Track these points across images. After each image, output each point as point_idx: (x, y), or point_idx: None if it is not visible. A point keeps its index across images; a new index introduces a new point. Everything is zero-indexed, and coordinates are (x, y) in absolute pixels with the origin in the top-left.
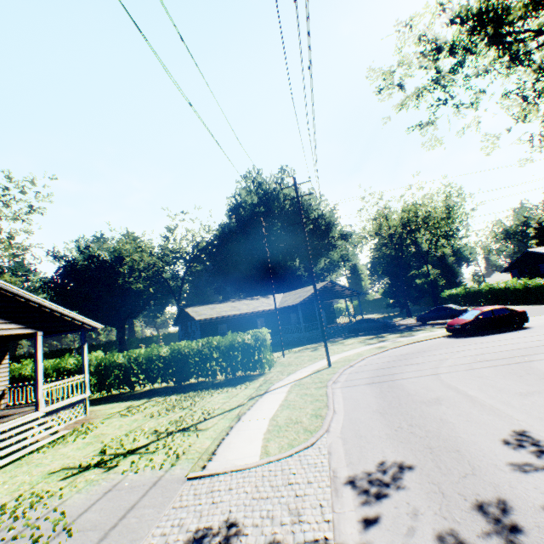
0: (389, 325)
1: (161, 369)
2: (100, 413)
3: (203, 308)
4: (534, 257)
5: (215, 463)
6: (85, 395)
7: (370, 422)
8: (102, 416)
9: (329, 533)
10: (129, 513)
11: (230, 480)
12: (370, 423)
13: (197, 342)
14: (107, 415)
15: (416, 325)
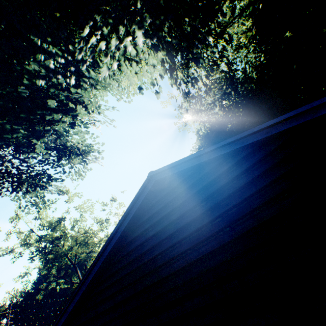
0: None
1: None
2: None
3: None
4: None
5: None
6: None
7: None
8: None
9: None
10: None
11: None
12: None
13: None
14: None
15: None
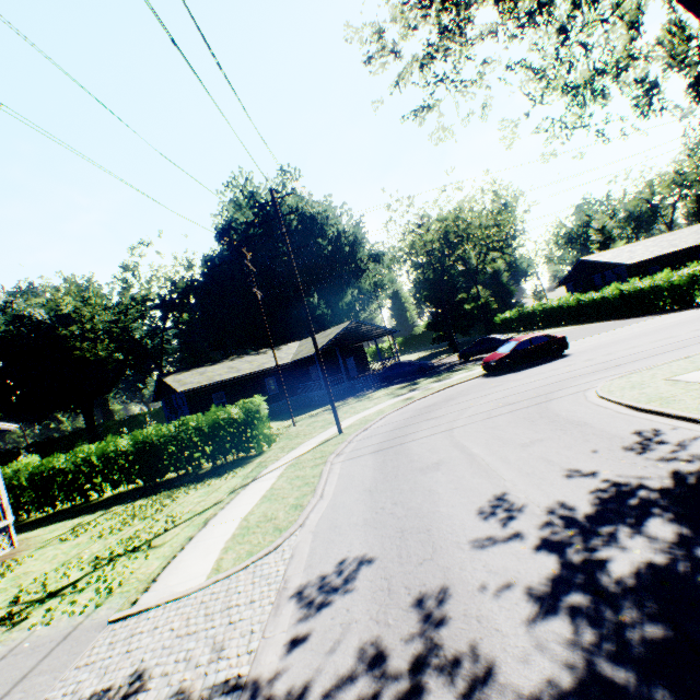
0: (426, 368)
1: (123, 468)
2: (34, 541)
3: (189, 374)
4: (588, 267)
5: (150, 595)
6: (6, 523)
7: (354, 505)
8: (35, 545)
9: (246, 668)
10: (16, 687)
11: (161, 615)
12: (353, 508)
13: (169, 426)
14: (42, 543)
15: (459, 364)
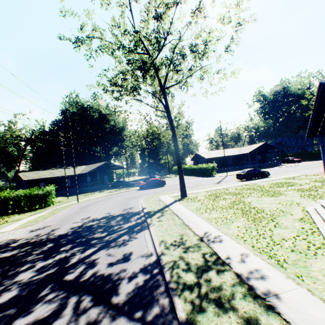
0: (129, 184)
1: None
2: None
3: (31, 173)
4: (198, 156)
5: None
6: None
7: (60, 218)
8: None
9: (14, 237)
10: None
11: None
12: (59, 218)
13: (14, 193)
14: None
15: None
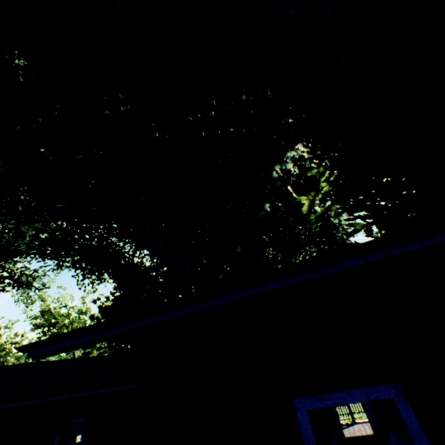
0: None
1: None
2: None
3: None
4: None
5: None
6: None
7: None
8: None
9: None
10: None
11: None
12: None
13: None
14: None
15: None
